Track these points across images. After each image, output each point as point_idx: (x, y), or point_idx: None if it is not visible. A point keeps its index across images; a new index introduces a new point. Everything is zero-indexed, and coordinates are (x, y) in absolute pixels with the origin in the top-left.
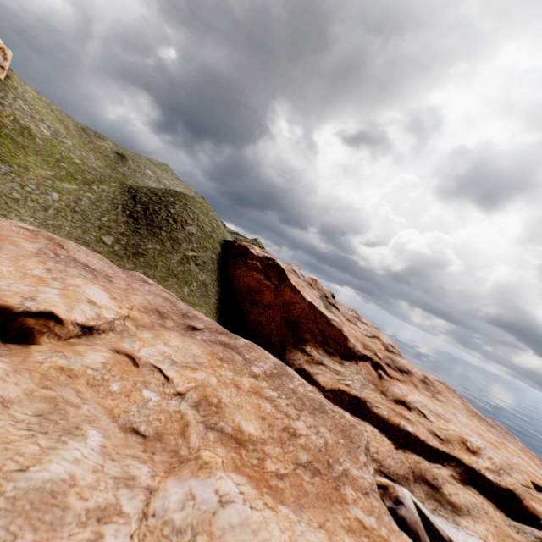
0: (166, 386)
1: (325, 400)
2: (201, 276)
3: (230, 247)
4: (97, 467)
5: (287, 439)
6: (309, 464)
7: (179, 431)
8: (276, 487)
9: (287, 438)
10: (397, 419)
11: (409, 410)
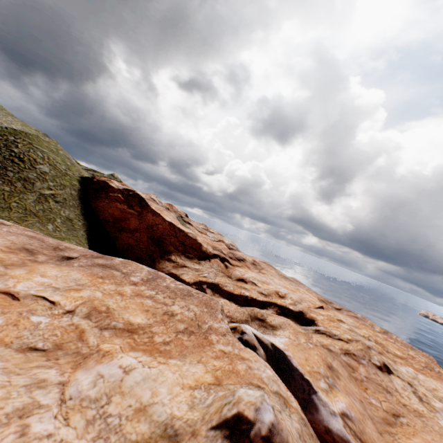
0: (54, 309)
1: (191, 288)
2: (64, 212)
3: (90, 183)
4: (4, 384)
5: (168, 319)
6: (186, 330)
7: (76, 338)
8: (165, 350)
9: (168, 318)
10: (239, 290)
11: (246, 283)
